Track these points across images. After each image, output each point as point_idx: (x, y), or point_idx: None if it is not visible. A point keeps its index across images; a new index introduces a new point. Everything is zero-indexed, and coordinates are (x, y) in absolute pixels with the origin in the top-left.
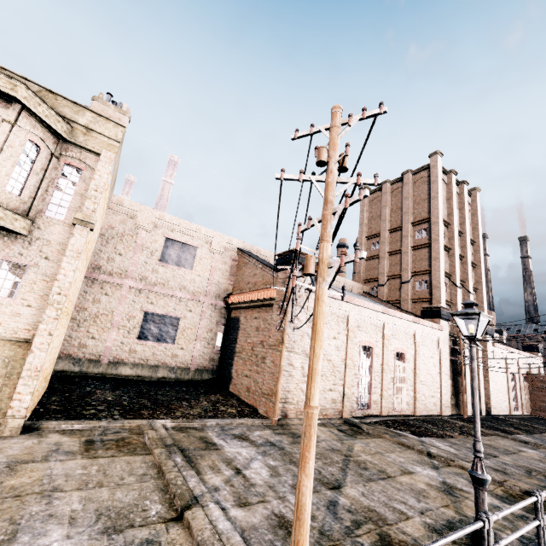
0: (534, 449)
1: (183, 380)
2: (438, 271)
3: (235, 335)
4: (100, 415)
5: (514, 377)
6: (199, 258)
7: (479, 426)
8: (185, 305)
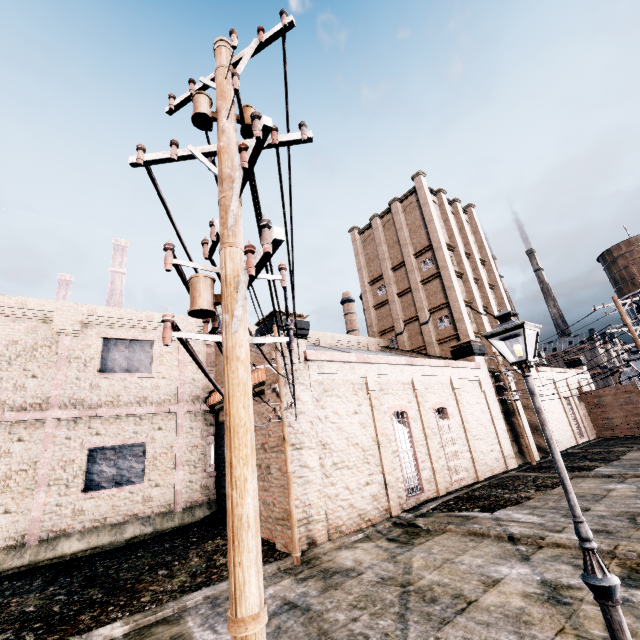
0: (621, 482)
1: (167, 531)
2: (457, 301)
3: None
4: None
5: (568, 400)
6: (158, 355)
7: (574, 498)
8: (150, 423)
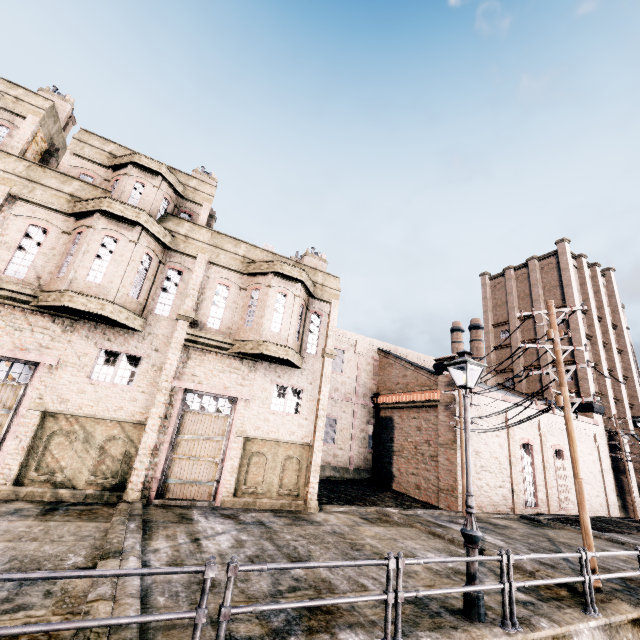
0: None
1: (346, 479)
2: (583, 362)
3: (389, 434)
4: (334, 503)
5: None
6: (346, 361)
7: None
8: (340, 407)
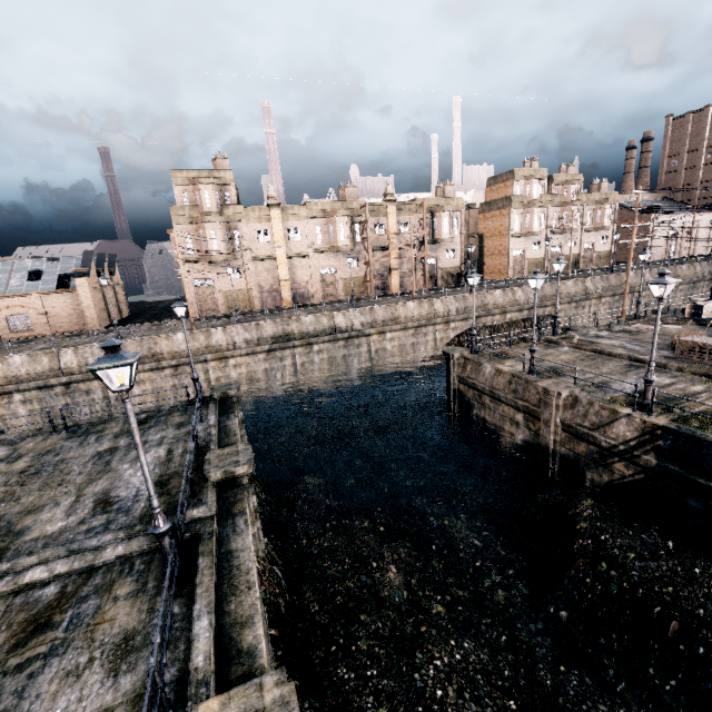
0: None
1: None
2: None
3: None
4: None
5: None
6: None
7: None
8: None
